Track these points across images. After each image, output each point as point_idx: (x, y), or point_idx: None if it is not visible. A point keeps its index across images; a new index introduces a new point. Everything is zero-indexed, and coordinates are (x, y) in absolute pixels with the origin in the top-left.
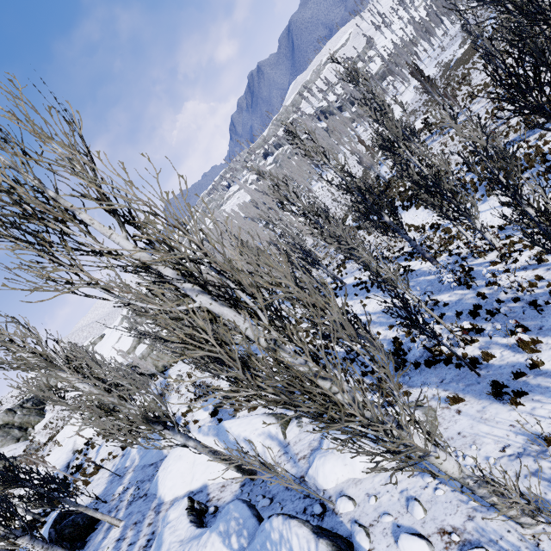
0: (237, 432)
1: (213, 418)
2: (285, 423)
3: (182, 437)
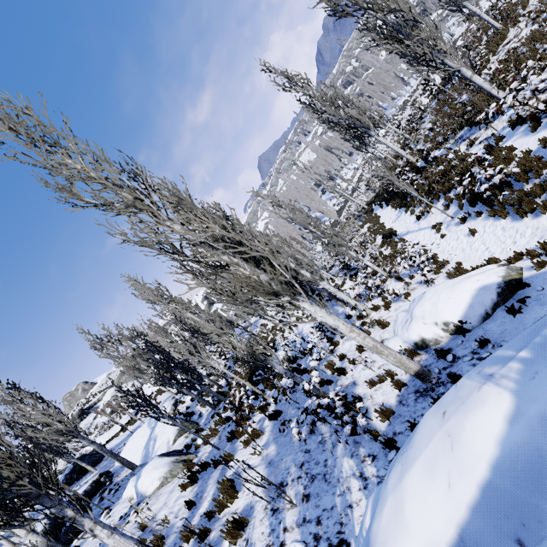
0: (156, 431)
1: (190, 403)
2: (184, 431)
3: (87, 442)
